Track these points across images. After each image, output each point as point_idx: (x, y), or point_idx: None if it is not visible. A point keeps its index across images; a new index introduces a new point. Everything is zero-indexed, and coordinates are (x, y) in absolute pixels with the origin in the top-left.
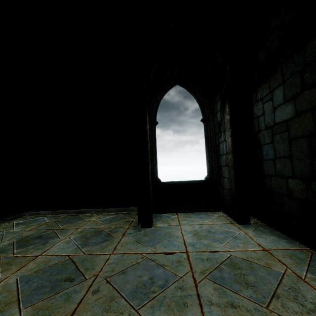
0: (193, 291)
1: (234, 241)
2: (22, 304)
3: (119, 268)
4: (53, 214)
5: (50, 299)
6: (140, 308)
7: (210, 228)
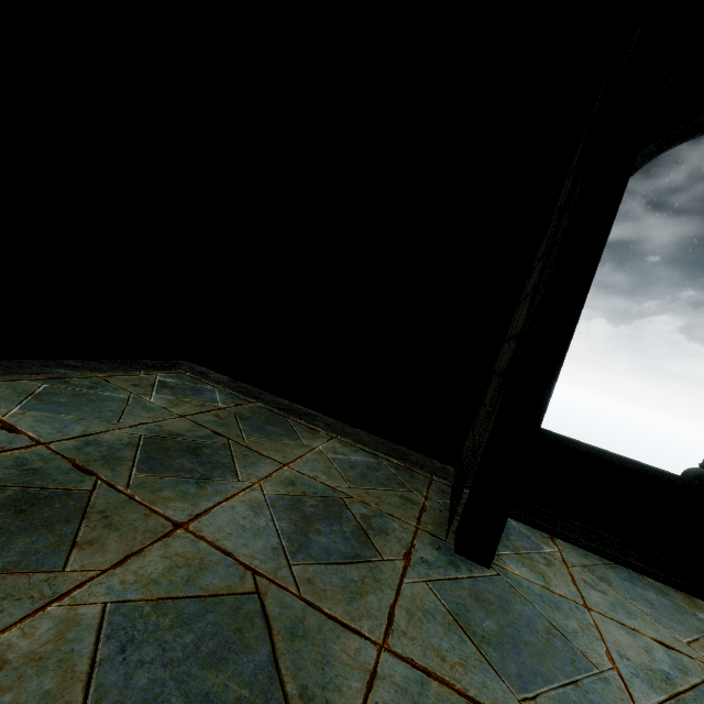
0: None
1: None
2: None
3: None
4: (233, 389)
5: None
6: None
7: None
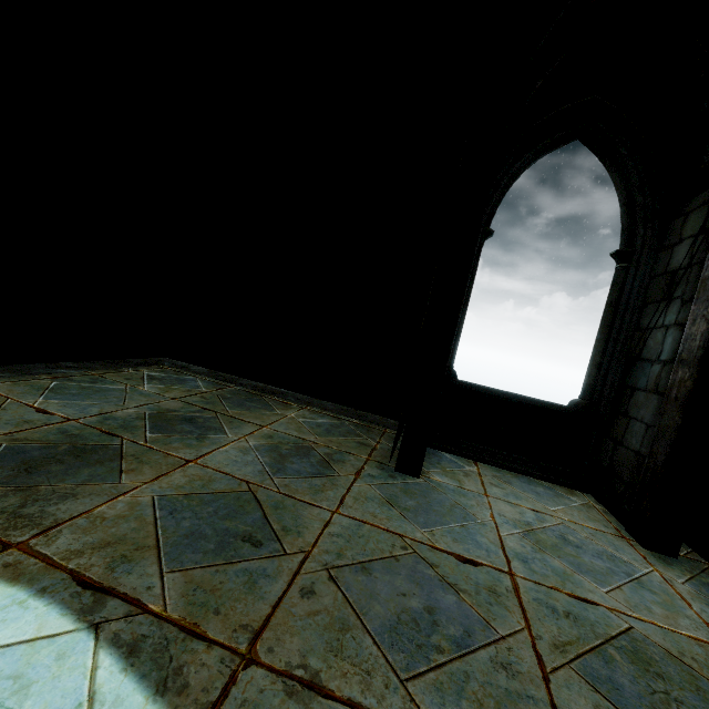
0: (539, 690)
1: (637, 590)
2: (166, 561)
3: (354, 554)
4: (213, 377)
5: (216, 571)
6: (411, 680)
7: (565, 530)
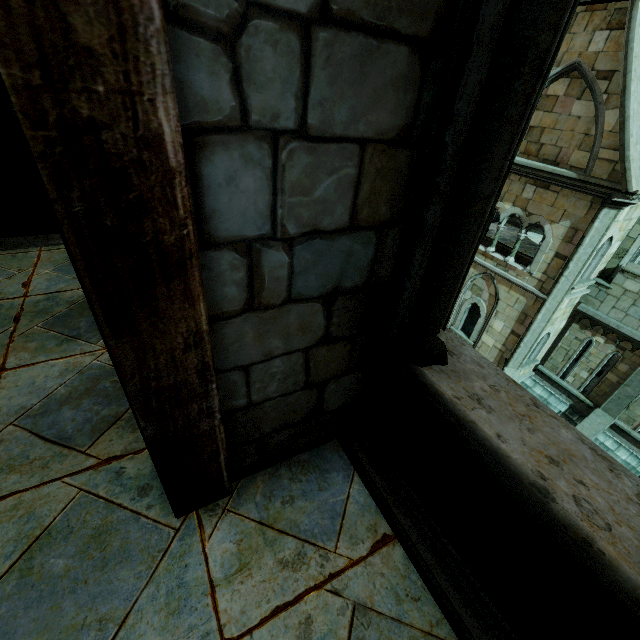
0: None
1: None
2: None
3: None
4: None
5: None
6: None
7: None
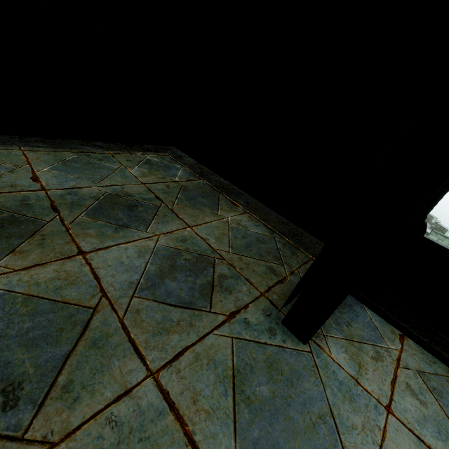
0: None
1: None
2: None
3: None
4: (193, 169)
5: None
6: None
7: None
